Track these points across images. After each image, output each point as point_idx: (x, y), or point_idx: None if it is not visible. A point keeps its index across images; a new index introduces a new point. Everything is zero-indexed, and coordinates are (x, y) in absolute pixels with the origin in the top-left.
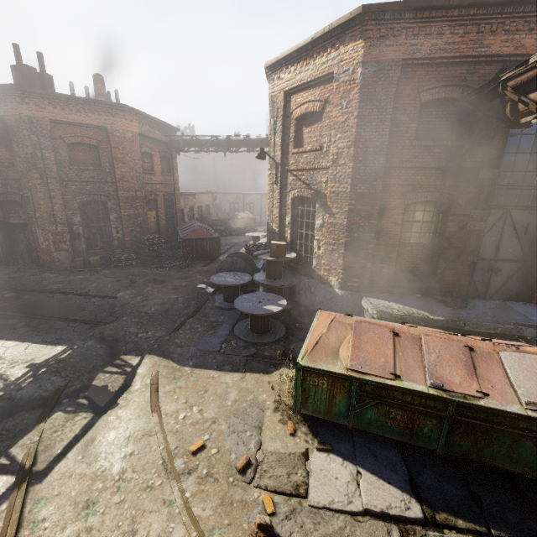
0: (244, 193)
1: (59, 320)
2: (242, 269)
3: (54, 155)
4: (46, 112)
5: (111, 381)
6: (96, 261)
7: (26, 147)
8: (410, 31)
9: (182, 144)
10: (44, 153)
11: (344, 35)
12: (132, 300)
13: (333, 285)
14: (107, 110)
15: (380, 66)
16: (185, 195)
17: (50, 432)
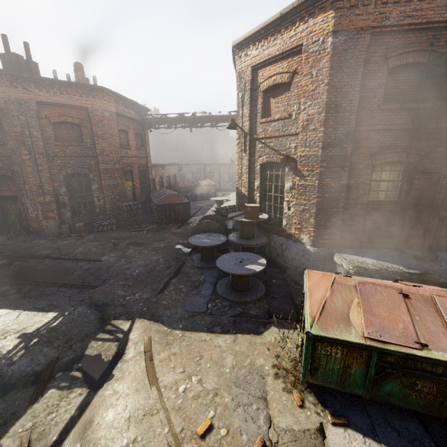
0: (205, 164)
1: (50, 286)
2: (216, 230)
3: (40, 133)
4: (33, 95)
5: (104, 349)
6: (81, 227)
7: (15, 126)
8: None
9: (153, 122)
10: (31, 131)
11: (313, 8)
12: (117, 263)
13: (305, 243)
14: (88, 92)
15: (350, 35)
16: (155, 167)
17: (44, 415)
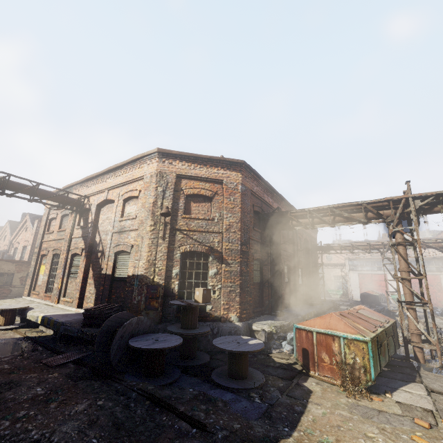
0: None
1: None
2: (146, 330)
3: None
4: None
5: None
6: None
7: None
8: (251, 180)
9: None
10: None
11: (230, 166)
12: None
13: (233, 320)
14: None
15: (246, 188)
16: None
17: None
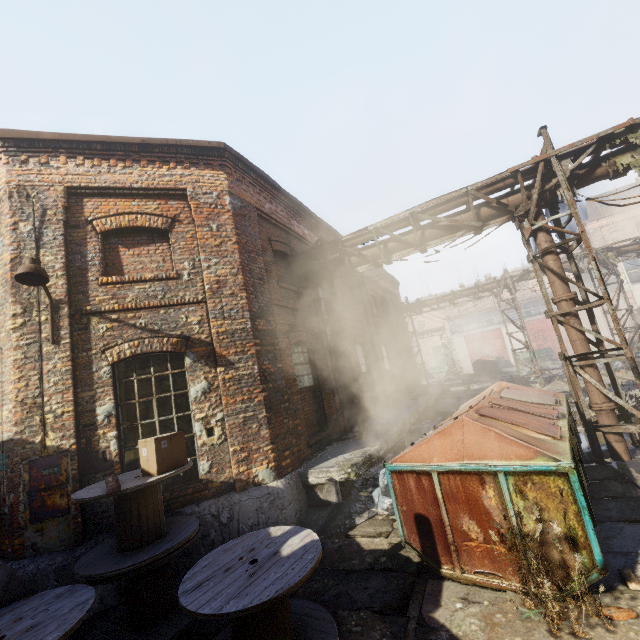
0: None
1: None
2: None
3: None
4: None
5: None
6: None
7: None
8: (255, 188)
9: None
10: None
11: (196, 159)
12: None
13: (263, 480)
14: None
15: (243, 204)
16: None
17: None
